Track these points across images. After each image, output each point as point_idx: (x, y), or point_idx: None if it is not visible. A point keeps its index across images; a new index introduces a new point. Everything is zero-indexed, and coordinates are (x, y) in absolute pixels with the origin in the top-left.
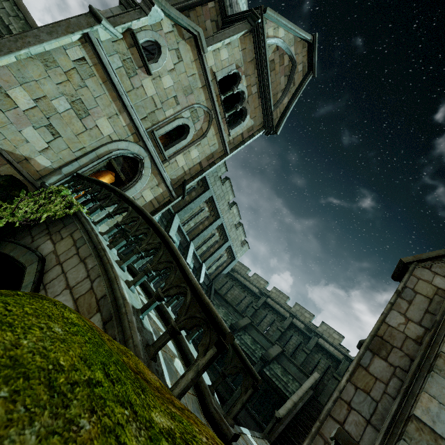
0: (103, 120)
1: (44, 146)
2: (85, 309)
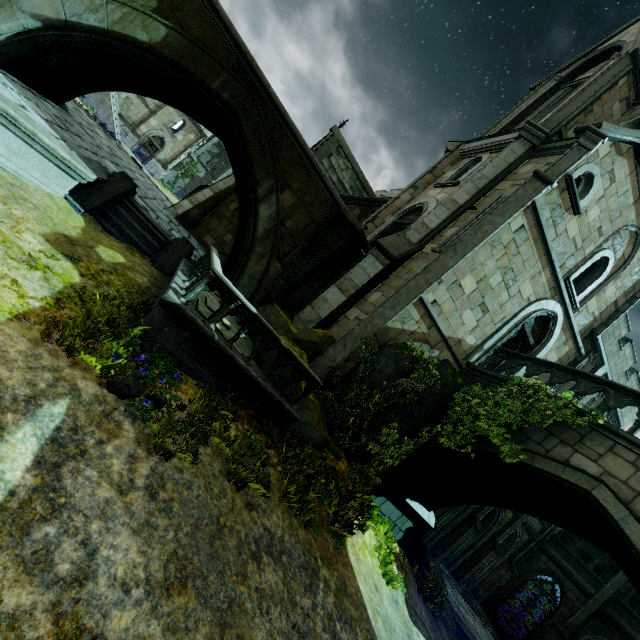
0: (525, 283)
1: (473, 325)
2: None
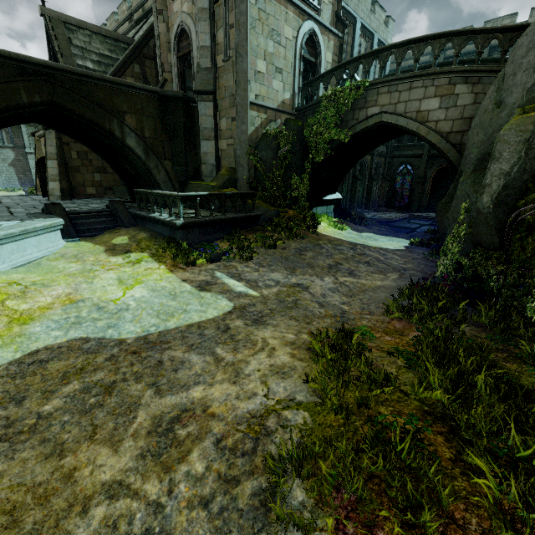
0: (285, 29)
1: (282, 86)
2: (446, 92)
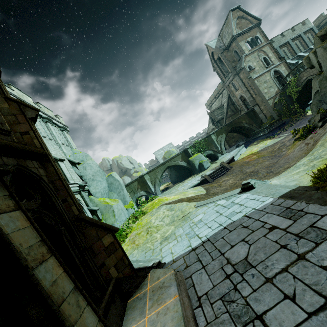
0: (266, 78)
1: (273, 89)
2: None
